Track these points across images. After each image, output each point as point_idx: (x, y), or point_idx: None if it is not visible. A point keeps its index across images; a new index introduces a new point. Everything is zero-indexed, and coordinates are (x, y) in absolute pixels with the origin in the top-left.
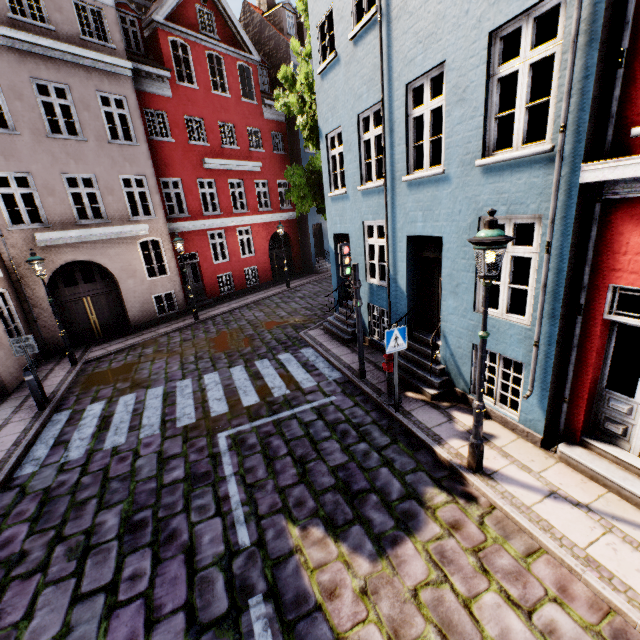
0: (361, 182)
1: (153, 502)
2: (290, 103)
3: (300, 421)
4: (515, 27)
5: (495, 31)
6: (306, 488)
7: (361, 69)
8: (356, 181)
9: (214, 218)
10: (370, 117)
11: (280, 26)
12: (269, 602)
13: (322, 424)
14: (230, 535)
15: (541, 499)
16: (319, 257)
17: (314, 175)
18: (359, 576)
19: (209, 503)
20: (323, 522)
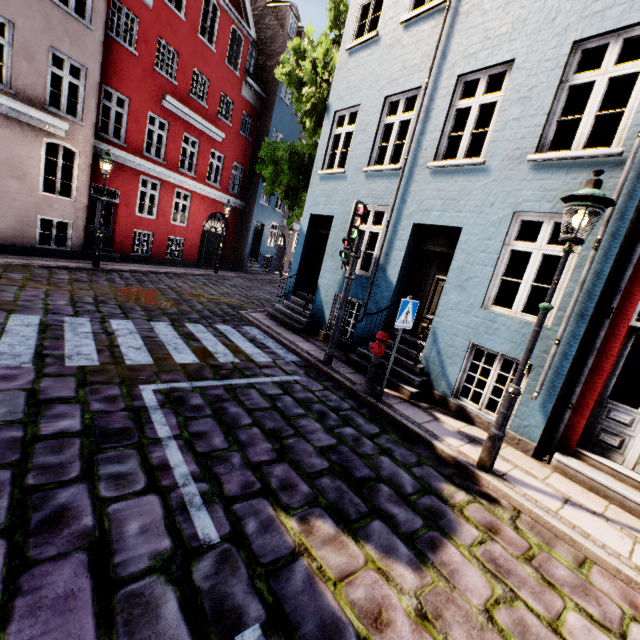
0: (368, 164)
1: (15, 459)
2: (304, 67)
3: (261, 392)
4: (601, 43)
5: (578, 43)
6: (292, 468)
7: (406, 53)
8: (362, 162)
9: (154, 164)
10: (401, 101)
11: (282, 22)
12: (276, 639)
13: (291, 400)
14: (180, 523)
15: (562, 505)
16: (252, 257)
17: (297, 156)
18: (407, 591)
19: (134, 472)
20: (329, 513)
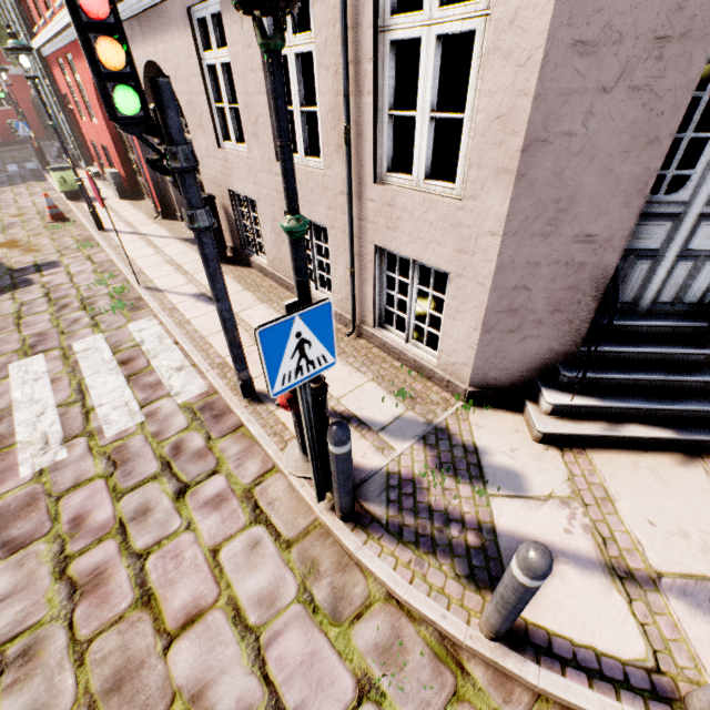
0: None
1: None
2: None
3: None
4: None
5: None
6: None
7: None
8: None
9: None
10: None
11: None
12: None
13: (6, 177)
14: None
15: None
16: None
17: None
18: None
19: None
20: None
